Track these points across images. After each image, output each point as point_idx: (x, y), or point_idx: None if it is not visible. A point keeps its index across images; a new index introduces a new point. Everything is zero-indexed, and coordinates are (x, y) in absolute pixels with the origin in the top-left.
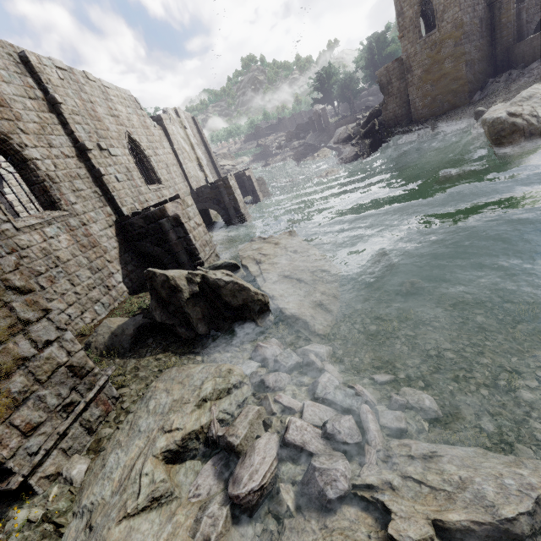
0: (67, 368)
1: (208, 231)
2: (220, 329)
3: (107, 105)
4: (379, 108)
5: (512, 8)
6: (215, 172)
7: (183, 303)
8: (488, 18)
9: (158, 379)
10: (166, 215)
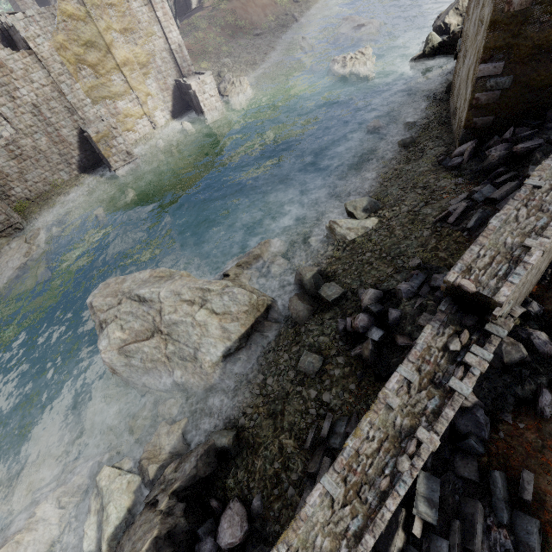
0: None
1: (91, 171)
2: None
3: None
4: None
5: None
6: (176, 66)
7: None
8: None
9: None
10: None
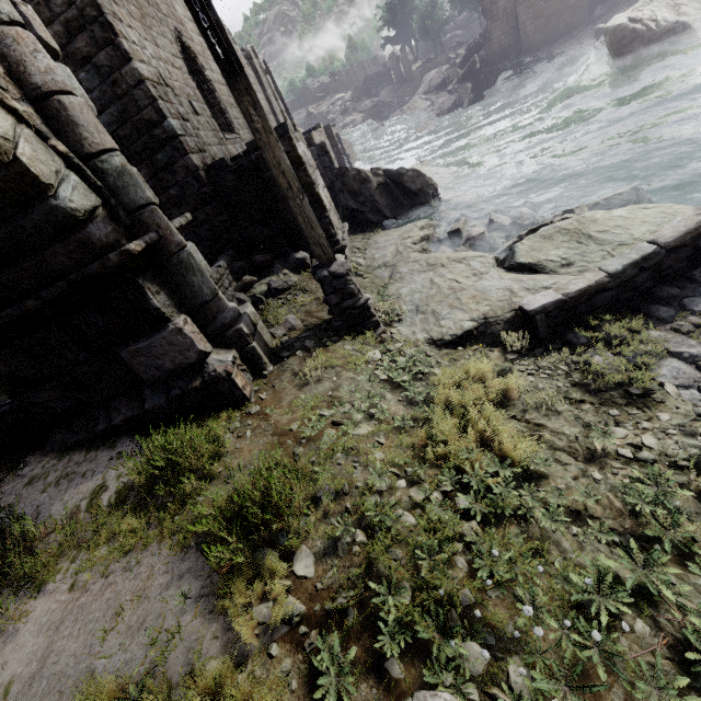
0: (333, 208)
1: None
2: (399, 216)
3: None
4: (480, 40)
5: None
6: None
7: (372, 192)
8: None
9: (371, 239)
10: (312, 144)
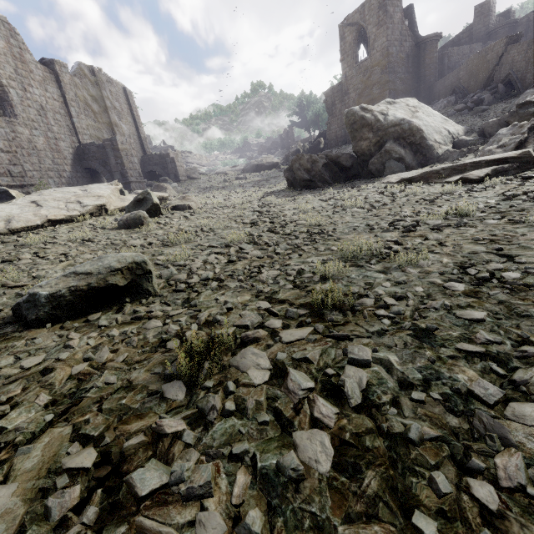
0: None
1: None
2: None
3: None
4: None
5: (435, 52)
6: (141, 148)
7: None
8: (415, 56)
9: None
10: None
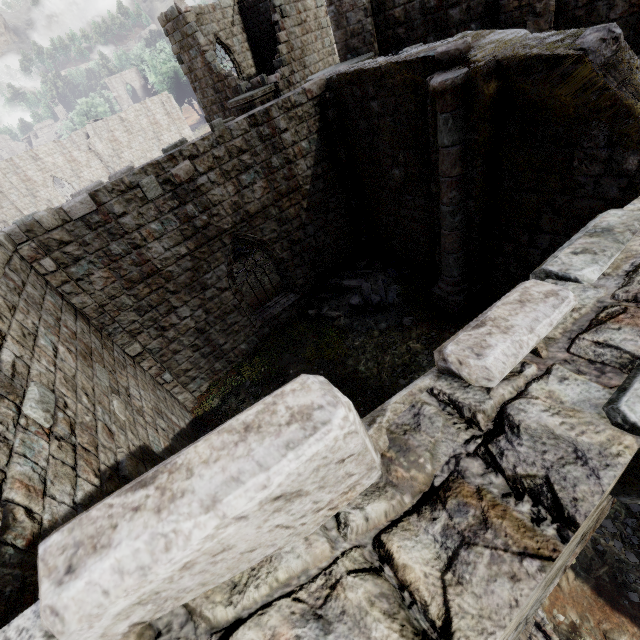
0: None
1: None
2: None
3: (37, 165)
4: None
5: None
6: None
7: None
8: None
9: None
10: None
